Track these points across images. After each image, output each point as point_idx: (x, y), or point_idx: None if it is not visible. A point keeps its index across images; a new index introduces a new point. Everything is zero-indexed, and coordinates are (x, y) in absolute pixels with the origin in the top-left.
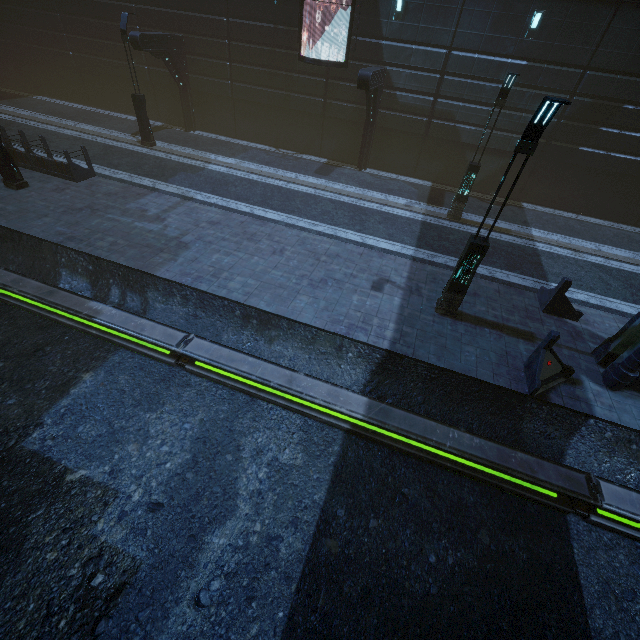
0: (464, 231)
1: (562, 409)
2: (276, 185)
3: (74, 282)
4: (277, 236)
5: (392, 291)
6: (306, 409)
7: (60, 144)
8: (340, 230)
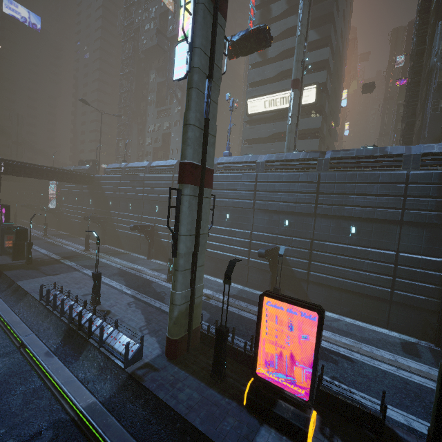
0: (38, 237)
1: None
2: None
3: None
4: None
5: None
6: None
7: None
8: None
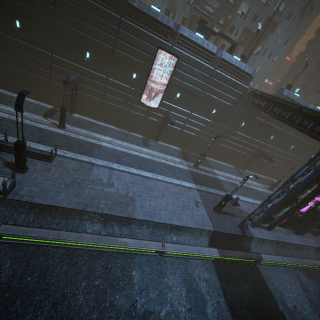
0: (201, 173)
1: (249, 237)
2: (136, 155)
3: (94, 227)
4: (157, 186)
5: (201, 206)
6: (202, 257)
7: (8, 127)
8: (172, 179)
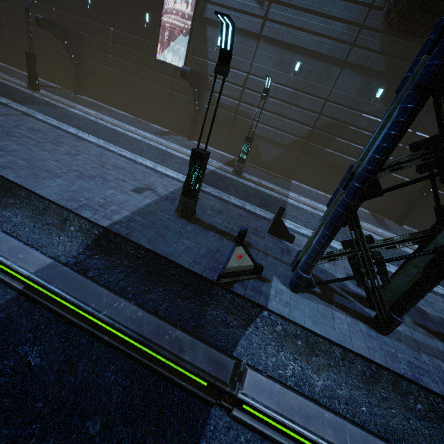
0: (240, 181)
1: (242, 299)
2: (114, 129)
3: None
4: (82, 148)
5: (149, 195)
6: None
7: None
8: (141, 158)
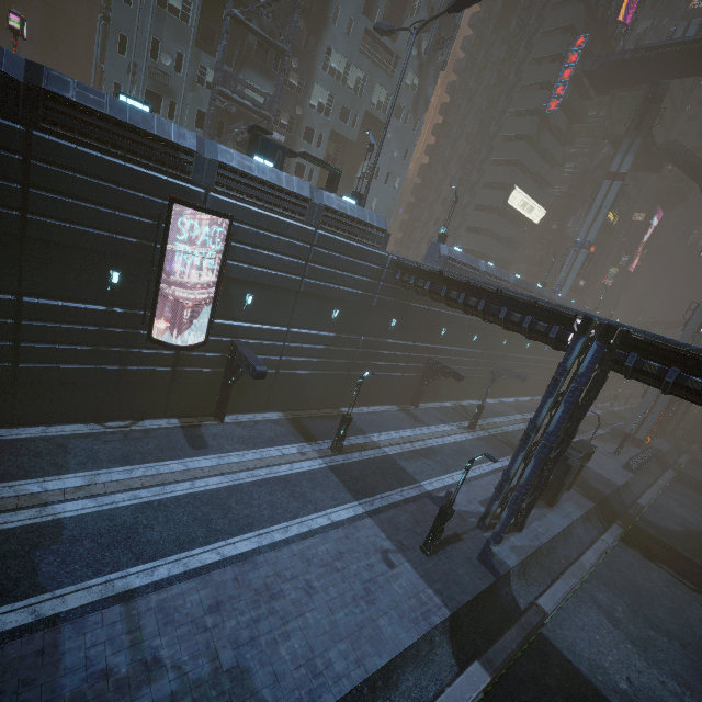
0: (354, 462)
1: (504, 574)
2: (187, 494)
3: None
4: (284, 570)
5: (398, 559)
6: None
7: None
8: (307, 520)
